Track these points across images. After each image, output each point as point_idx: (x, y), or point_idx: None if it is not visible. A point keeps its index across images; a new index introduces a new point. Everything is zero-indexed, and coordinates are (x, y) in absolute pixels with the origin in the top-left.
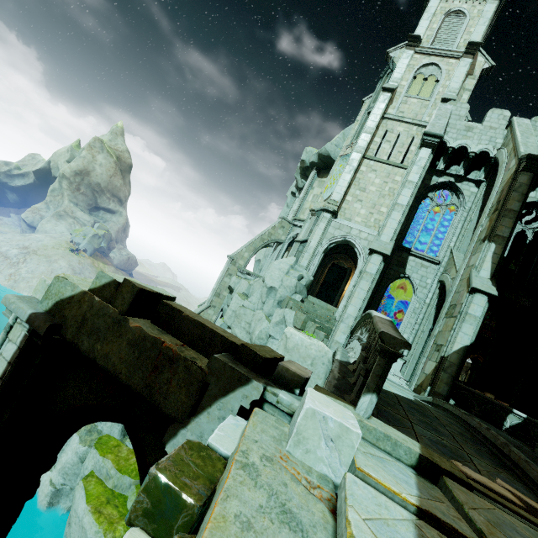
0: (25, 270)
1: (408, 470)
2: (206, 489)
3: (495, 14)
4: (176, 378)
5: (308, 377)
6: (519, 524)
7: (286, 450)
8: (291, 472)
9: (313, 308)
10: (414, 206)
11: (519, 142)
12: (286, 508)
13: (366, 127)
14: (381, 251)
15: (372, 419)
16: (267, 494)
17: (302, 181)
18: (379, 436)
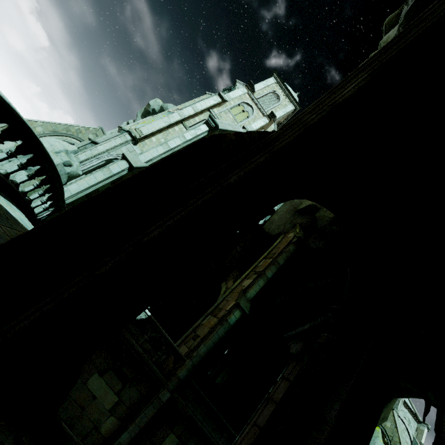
0: None
1: None
2: None
3: (291, 114)
4: None
5: None
6: None
7: None
8: None
9: None
10: None
11: None
12: None
13: (195, 105)
14: (130, 160)
15: None
16: None
17: (140, 119)
18: None
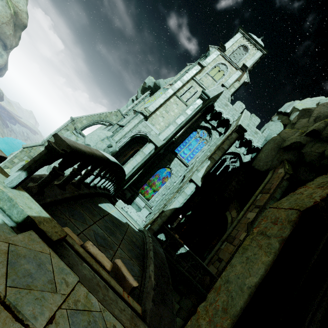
0: None
1: (0, 219)
2: None
3: (259, 59)
4: None
5: None
6: (61, 265)
7: None
8: None
9: None
10: (188, 132)
11: (240, 119)
12: None
13: (182, 78)
14: (155, 143)
15: (17, 191)
16: None
17: (140, 94)
18: (3, 197)
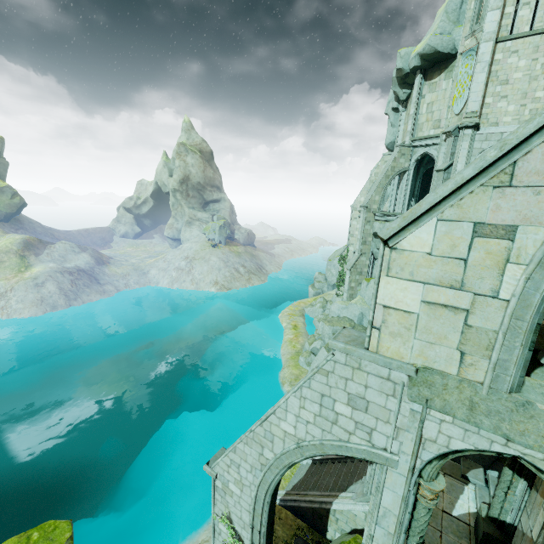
0: (197, 273)
1: None
2: None
3: None
4: None
5: None
6: None
7: None
8: None
9: None
10: None
11: None
12: None
13: (490, 3)
14: None
15: None
16: None
17: (403, 92)
18: None
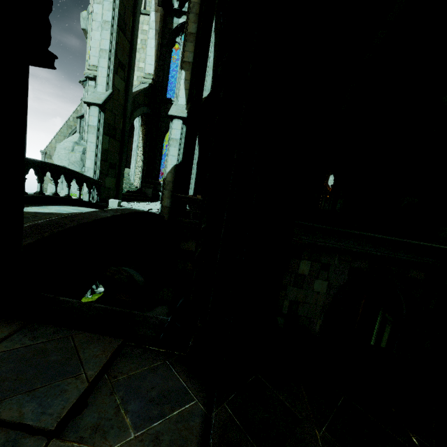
0: None
1: None
2: None
3: None
4: None
5: None
6: None
7: None
8: None
9: None
10: (165, 55)
11: None
12: None
13: None
14: (93, 102)
15: None
16: None
17: None
18: None
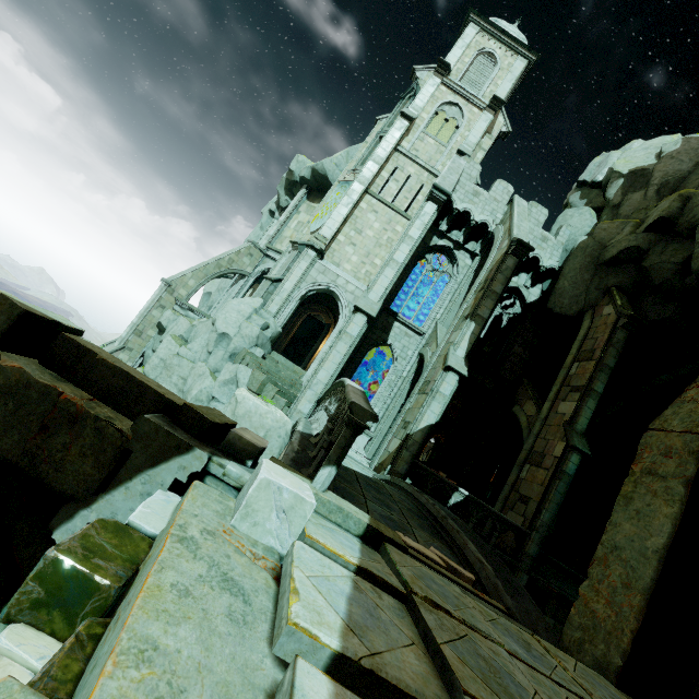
0: None
1: (354, 539)
2: (126, 570)
3: (522, 75)
4: (80, 443)
5: (264, 447)
6: (438, 576)
7: (230, 525)
8: (235, 545)
9: (277, 368)
10: (410, 265)
11: (514, 223)
12: (228, 577)
13: (375, 154)
14: (366, 311)
15: (328, 493)
16: (208, 565)
17: (286, 198)
18: (332, 509)
